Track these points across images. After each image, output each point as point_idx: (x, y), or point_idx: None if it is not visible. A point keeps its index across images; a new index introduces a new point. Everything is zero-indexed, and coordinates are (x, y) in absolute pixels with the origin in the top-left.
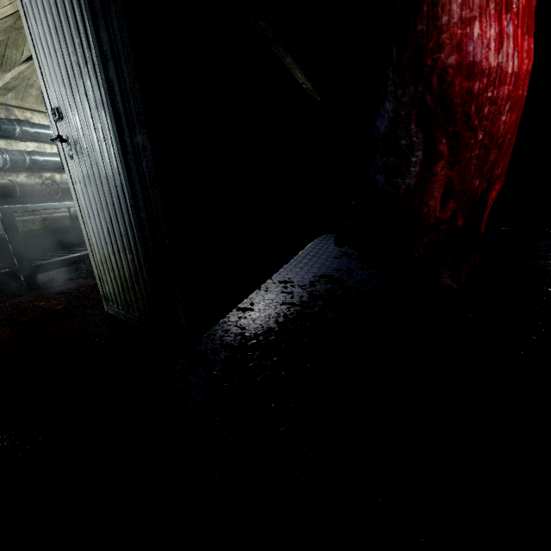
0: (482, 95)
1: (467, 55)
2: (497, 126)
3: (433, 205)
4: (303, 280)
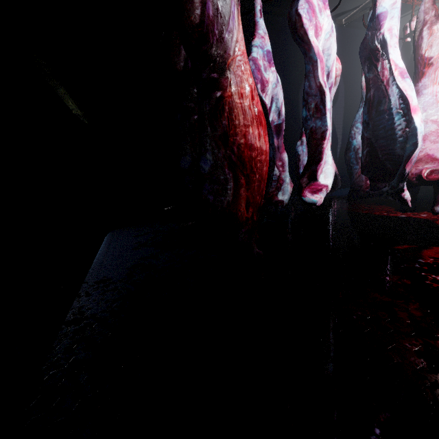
0: (256, 158)
1: (248, 140)
2: (262, 172)
3: (242, 210)
4: (119, 274)
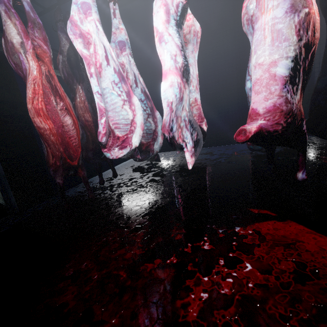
0: (44, 133)
1: (37, 124)
2: (52, 140)
3: (51, 159)
4: (98, 180)
